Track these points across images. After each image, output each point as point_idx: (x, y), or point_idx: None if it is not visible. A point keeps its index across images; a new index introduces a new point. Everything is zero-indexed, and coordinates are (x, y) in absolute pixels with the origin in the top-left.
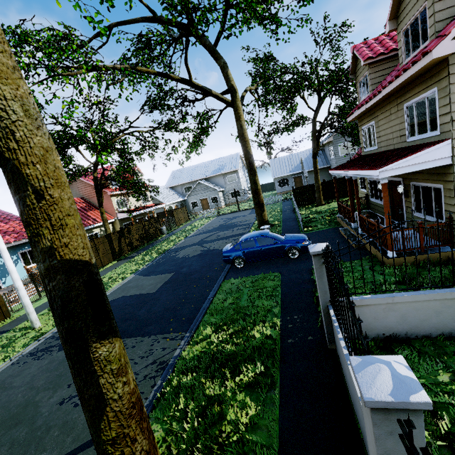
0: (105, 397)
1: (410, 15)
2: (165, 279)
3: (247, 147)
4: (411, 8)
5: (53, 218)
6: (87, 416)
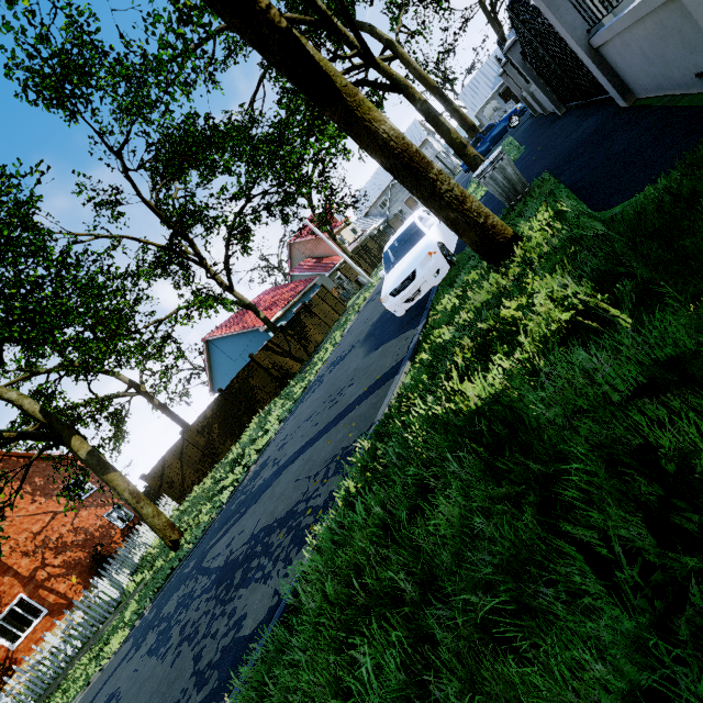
0: (449, 128)
1: None
2: None
3: (430, 84)
4: None
5: (416, 92)
6: (447, 140)
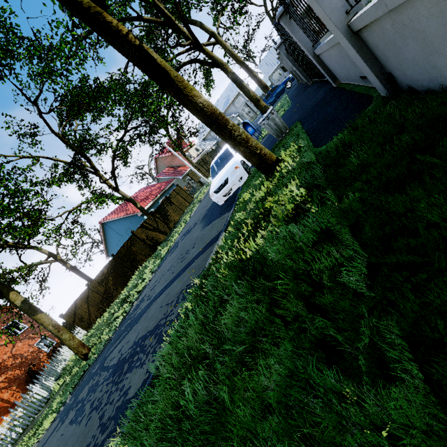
0: (249, 90)
1: None
2: None
3: (239, 60)
4: None
5: (228, 68)
6: (248, 96)
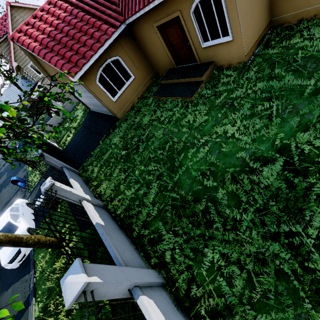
0: None
1: None
2: (5, 175)
3: None
4: None
5: None
6: None
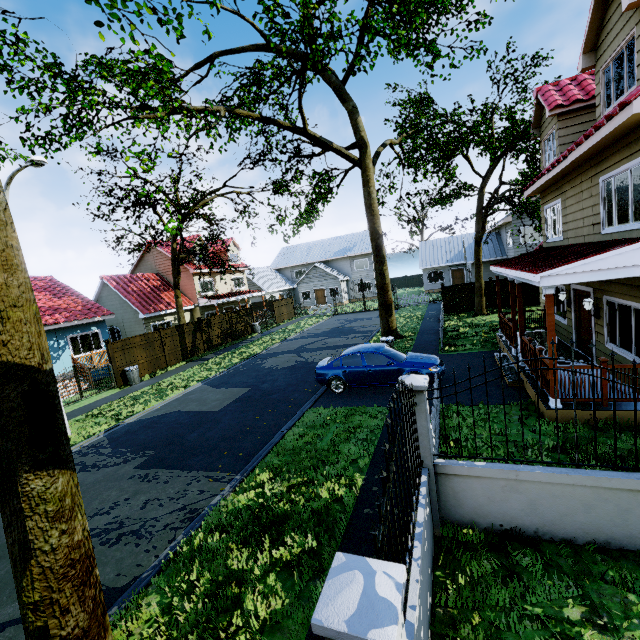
0: (31, 546)
1: (613, 47)
2: (237, 394)
3: (374, 223)
4: (615, 36)
5: None
6: (12, 567)
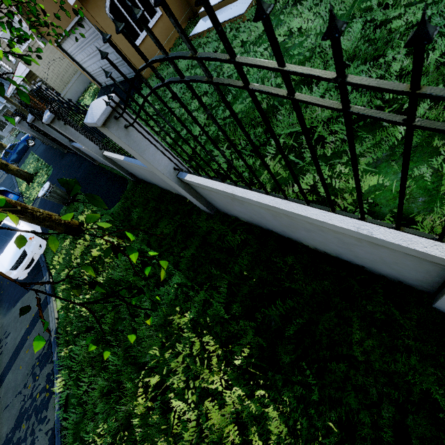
0: None
1: None
2: None
3: None
4: None
5: None
6: None
